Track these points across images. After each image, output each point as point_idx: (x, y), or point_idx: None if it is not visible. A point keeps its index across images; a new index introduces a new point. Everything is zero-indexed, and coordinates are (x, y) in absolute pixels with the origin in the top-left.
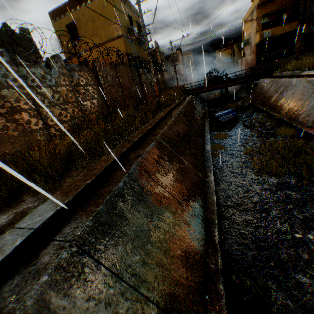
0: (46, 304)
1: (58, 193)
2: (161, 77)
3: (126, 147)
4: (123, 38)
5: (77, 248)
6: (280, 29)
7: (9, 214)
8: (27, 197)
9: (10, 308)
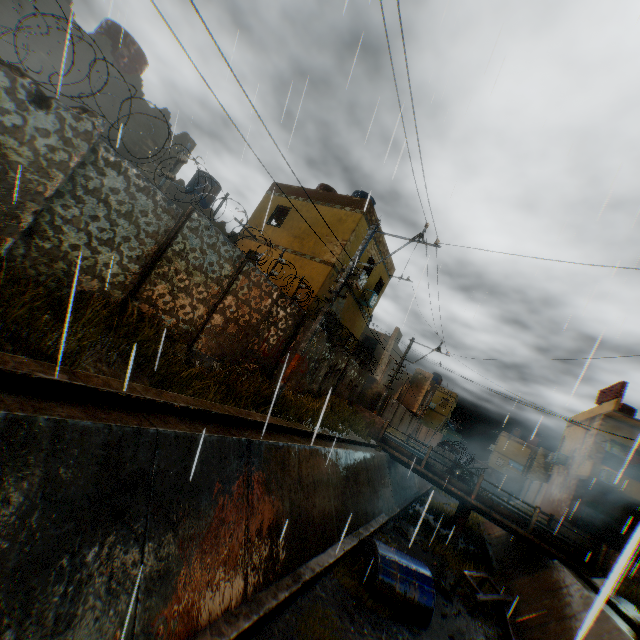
0: None
1: None
2: (355, 374)
3: None
4: (333, 268)
5: None
6: None
7: None
8: None
9: None
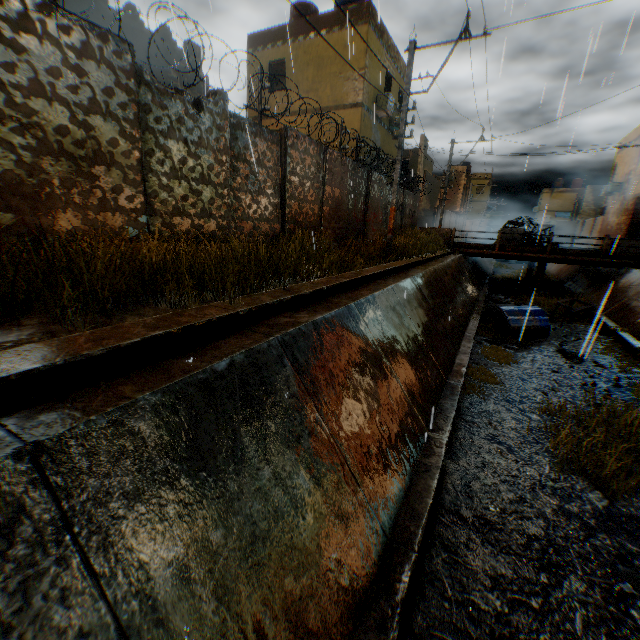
0: None
1: (85, 333)
2: (411, 202)
3: (277, 299)
4: (362, 109)
5: (32, 464)
6: None
7: None
8: (33, 321)
9: None
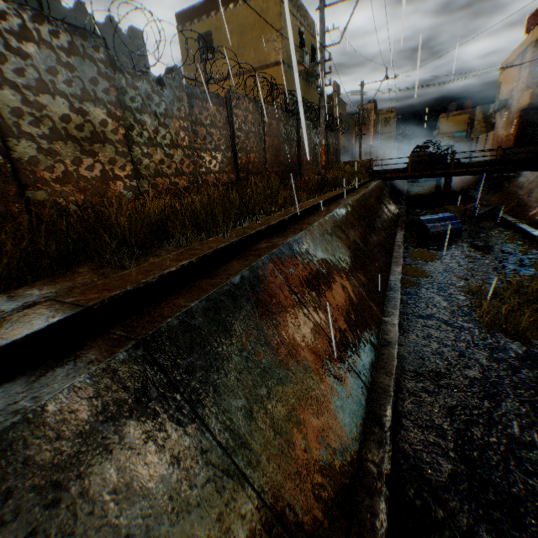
0: (76, 421)
1: (132, 270)
2: (333, 141)
3: (256, 230)
4: (284, 66)
5: (145, 351)
6: None
7: (52, 284)
8: (85, 269)
9: (21, 407)
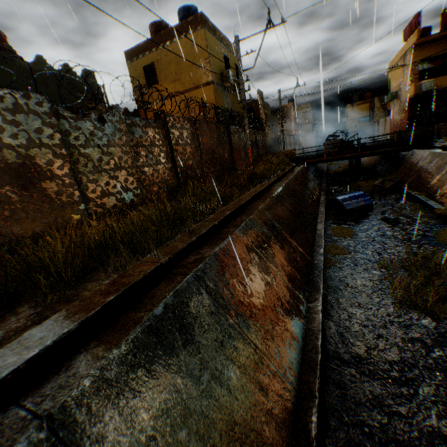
0: None
1: (62, 311)
2: (261, 138)
3: (186, 243)
4: (213, 85)
5: (49, 431)
6: None
7: None
8: (24, 308)
9: None
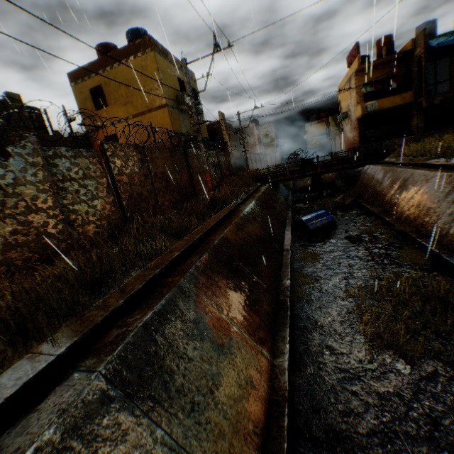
0: None
1: None
2: (224, 159)
3: (108, 312)
4: (168, 107)
5: None
6: (389, 100)
7: None
8: None
9: None
